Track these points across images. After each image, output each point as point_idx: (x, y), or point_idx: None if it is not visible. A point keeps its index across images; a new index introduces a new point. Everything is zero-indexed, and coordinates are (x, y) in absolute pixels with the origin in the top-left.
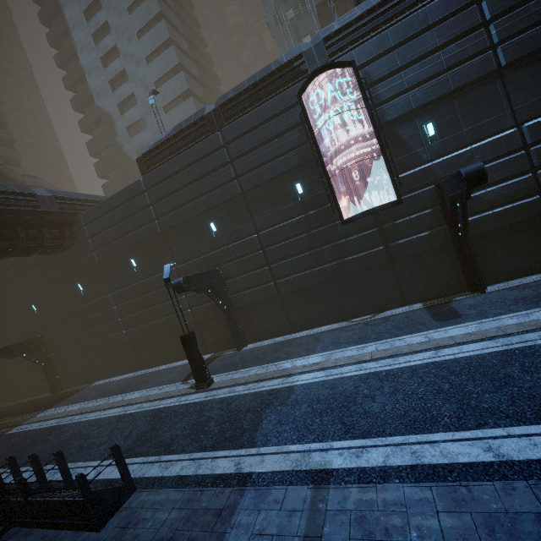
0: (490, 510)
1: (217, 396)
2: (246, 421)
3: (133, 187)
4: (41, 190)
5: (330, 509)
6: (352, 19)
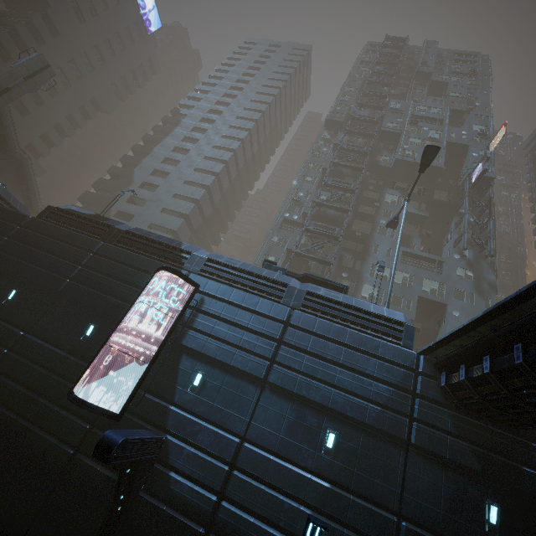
0: None
1: None
2: None
3: (19, 215)
4: None
5: None
6: (230, 265)
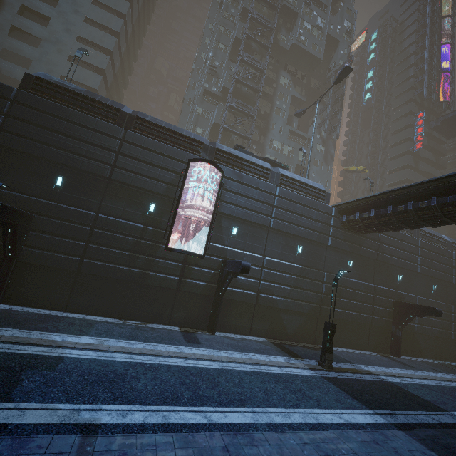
0: (202, 446)
1: None
2: None
3: None
4: None
5: (97, 450)
6: (233, 154)
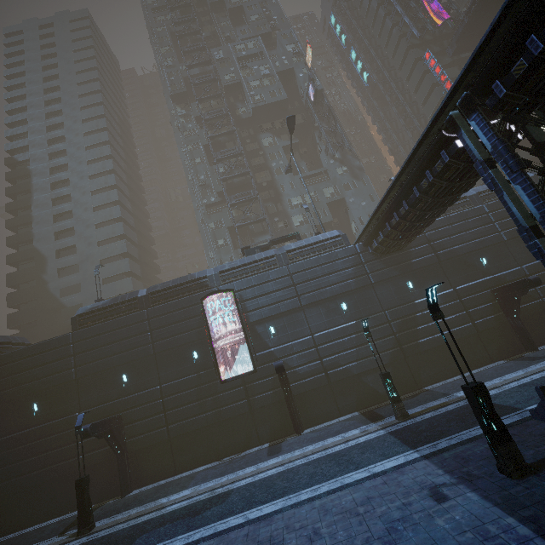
0: (231, 539)
1: (99, 535)
2: (123, 543)
3: (61, 339)
4: None
5: None
6: (235, 267)
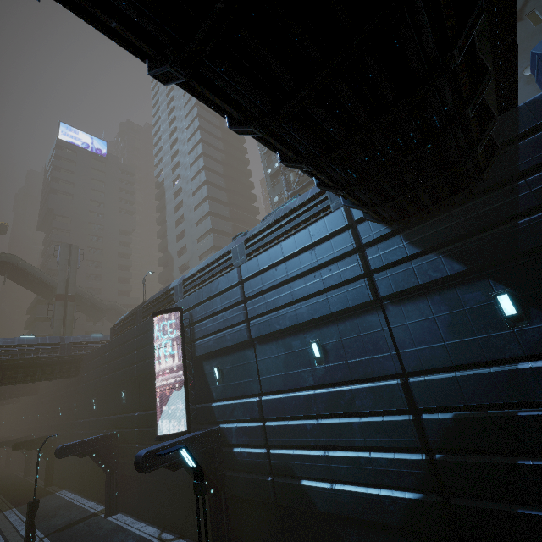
0: None
1: None
2: None
3: (103, 347)
4: (69, 337)
5: None
6: (195, 272)
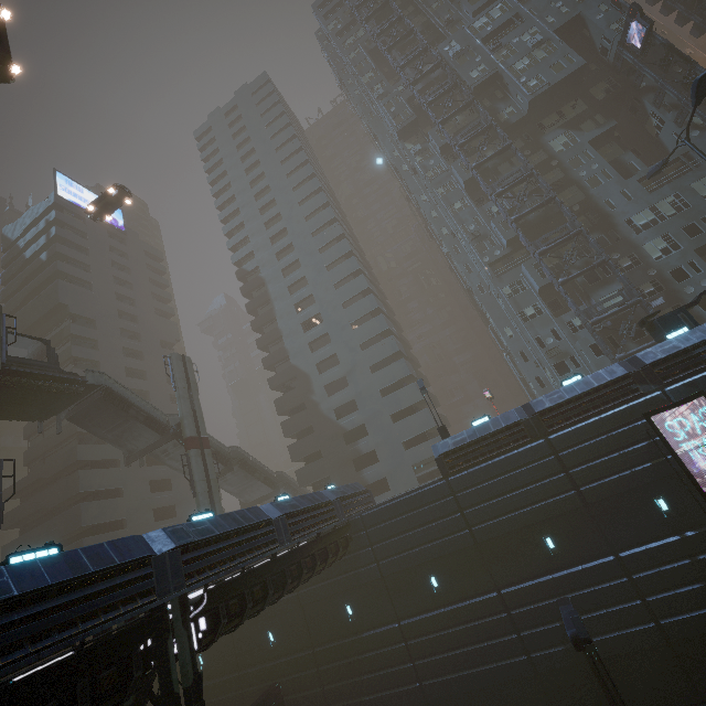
0: None
1: None
2: None
3: (435, 489)
4: (326, 492)
5: None
6: (679, 352)
